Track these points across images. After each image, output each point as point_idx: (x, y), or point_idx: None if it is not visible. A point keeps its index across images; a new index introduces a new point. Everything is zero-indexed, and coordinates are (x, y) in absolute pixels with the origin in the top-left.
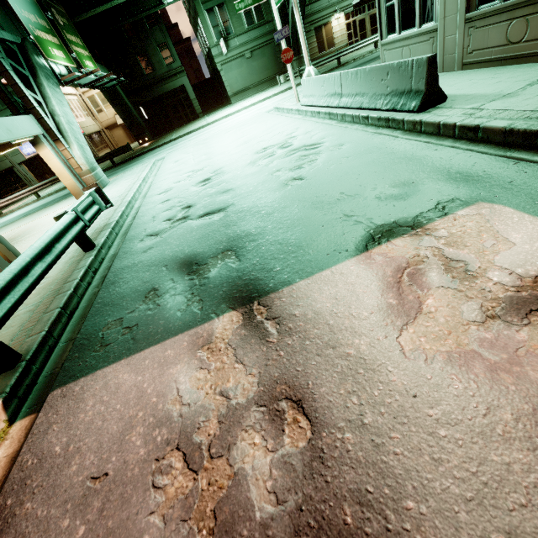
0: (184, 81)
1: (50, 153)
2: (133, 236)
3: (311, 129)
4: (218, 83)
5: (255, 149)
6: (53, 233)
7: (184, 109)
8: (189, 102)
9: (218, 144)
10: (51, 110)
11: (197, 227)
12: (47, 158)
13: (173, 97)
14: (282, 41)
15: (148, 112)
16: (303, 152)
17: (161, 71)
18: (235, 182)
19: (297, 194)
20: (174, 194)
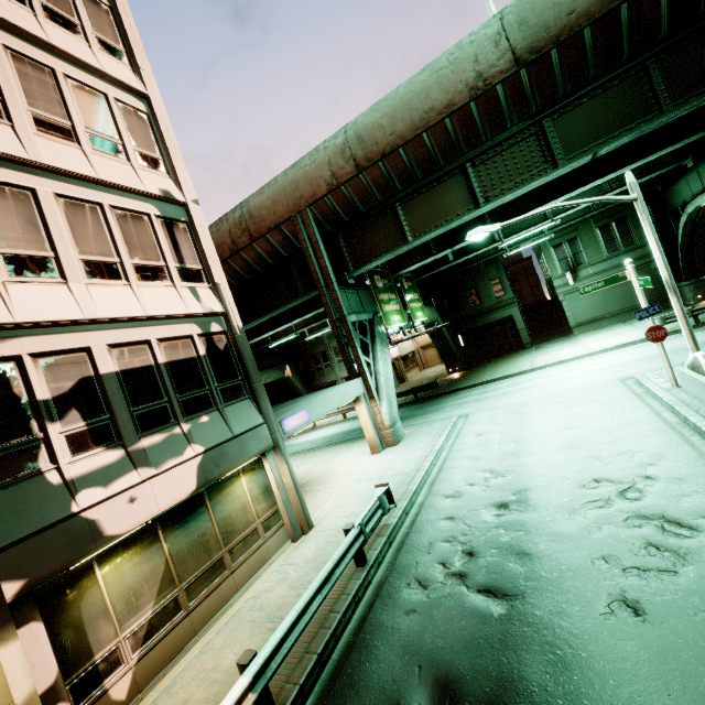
0: (513, 311)
1: (363, 409)
2: (402, 567)
3: (683, 475)
4: (559, 308)
5: (581, 472)
6: (337, 557)
7: (507, 338)
8: (515, 332)
9: (536, 426)
10: (376, 370)
11: (470, 612)
12: (360, 413)
13: (497, 326)
14: (647, 319)
15: (465, 339)
16: (654, 533)
17: (489, 303)
18: (537, 541)
19: (619, 649)
20: (460, 510)
